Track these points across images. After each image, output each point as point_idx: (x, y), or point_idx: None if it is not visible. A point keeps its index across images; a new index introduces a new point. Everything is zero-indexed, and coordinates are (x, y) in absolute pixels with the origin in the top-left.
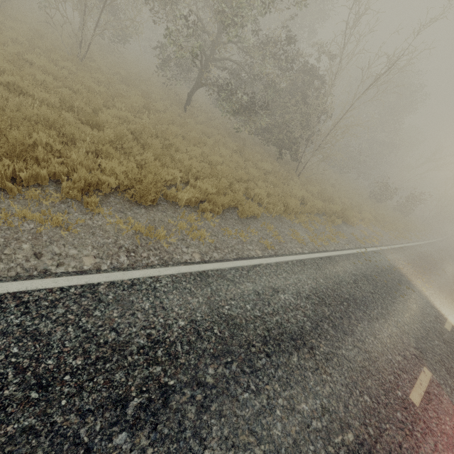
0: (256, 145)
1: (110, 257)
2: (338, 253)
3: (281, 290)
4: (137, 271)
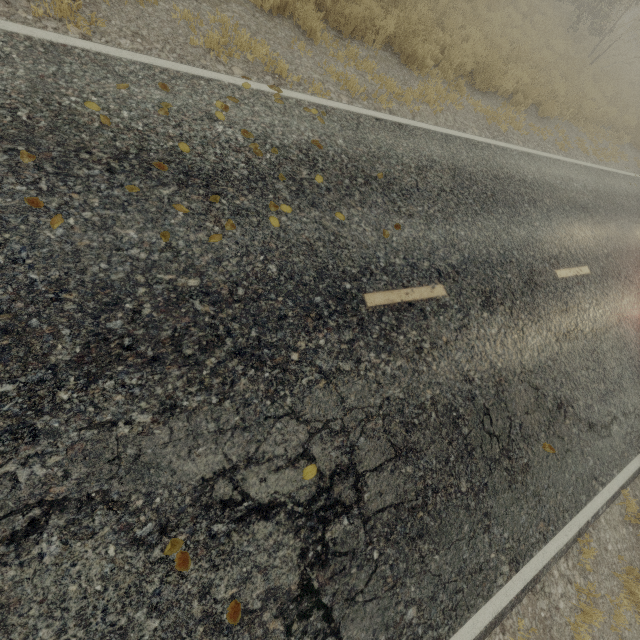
0: (544, 1)
1: (482, 130)
2: (617, 171)
3: (574, 181)
4: (501, 142)
